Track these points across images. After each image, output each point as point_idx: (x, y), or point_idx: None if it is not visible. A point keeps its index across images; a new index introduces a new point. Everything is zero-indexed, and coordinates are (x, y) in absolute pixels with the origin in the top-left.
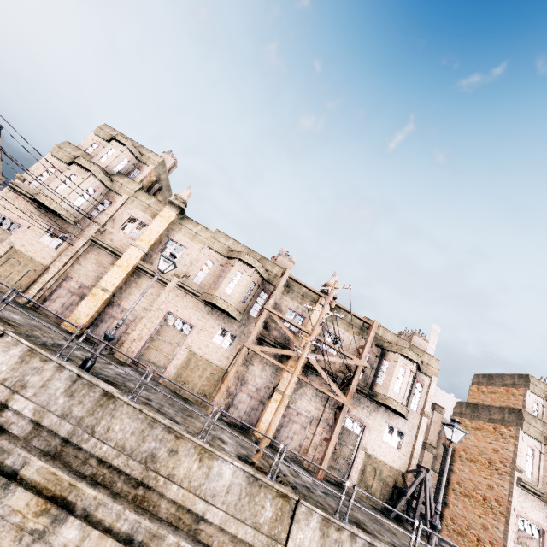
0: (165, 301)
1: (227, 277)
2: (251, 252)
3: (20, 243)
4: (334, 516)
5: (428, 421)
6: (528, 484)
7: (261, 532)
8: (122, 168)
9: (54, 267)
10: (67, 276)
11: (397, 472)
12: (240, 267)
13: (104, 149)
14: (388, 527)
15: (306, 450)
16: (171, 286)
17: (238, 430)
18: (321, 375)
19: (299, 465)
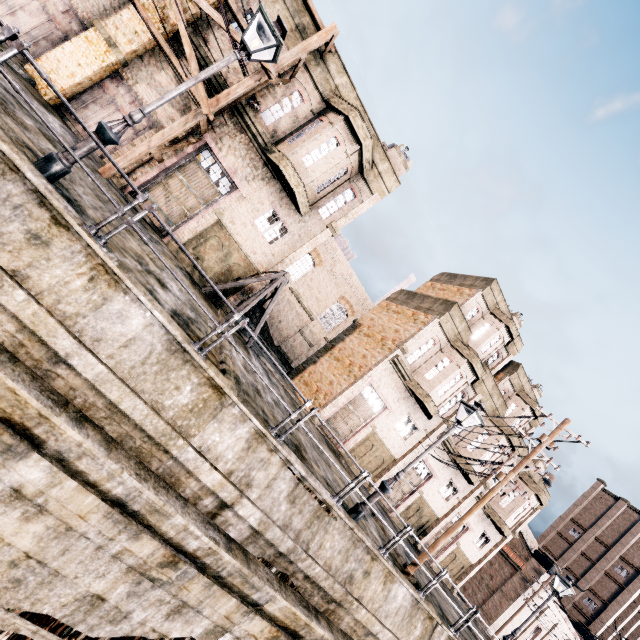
0: None
1: None
2: None
3: None
4: None
5: None
6: (402, 364)
7: None
8: None
9: None
10: None
11: (253, 268)
12: None
13: None
14: (139, 238)
15: None
16: None
17: None
18: (178, 26)
19: None
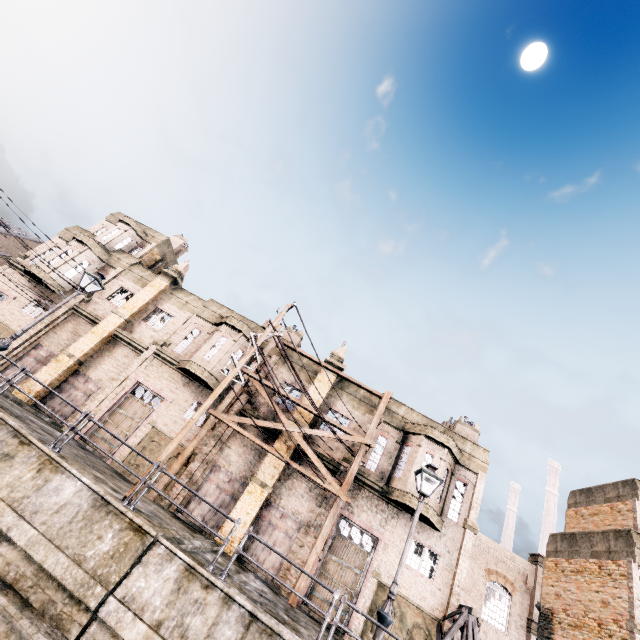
0: (137, 370)
1: (209, 342)
2: (246, 321)
3: (1, 312)
4: (205, 567)
5: (531, 584)
6: None
7: (83, 567)
8: (124, 246)
9: (26, 334)
10: (39, 344)
11: (430, 618)
12: (226, 331)
13: (109, 230)
14: None
15: (288, 571)
16: (147, 355)
17: (188, 526)
18: (307, 454)
19: (269, 586)
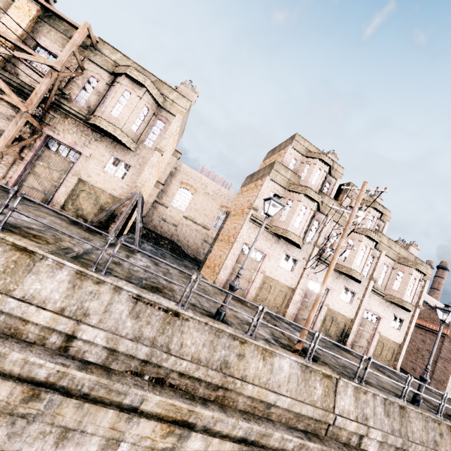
0: None
1: None
2: None
3: None
4: None
5: None
6: (258, 218)
7: None
8: None
9: None
10: None
11: (119, 200)
12: None
13: None
14: None
15: None
16: None
17: None
18: None
19: None
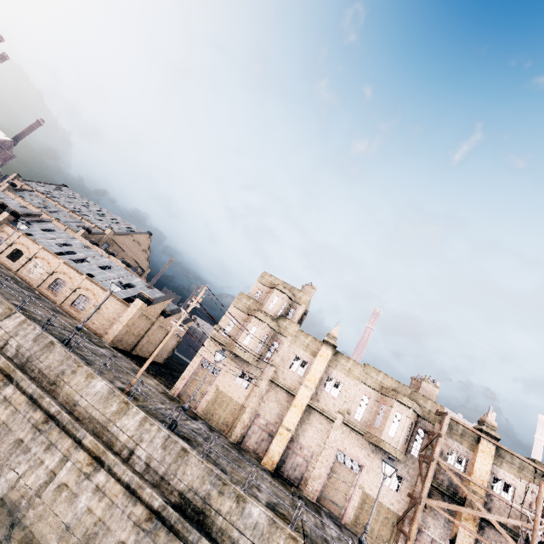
0: (334, 438)
1: (388, 418)
2: (401, 386)
3: (222, 385)
4: None
5: None
6: None
7: None
8: (282, 311)
9: (248, 407)
10: (256, 413)
11: None
12: (398, 407)
13: (270, 298)
14: None
15: None
16: (337, 424)
17: None
18: (508, 541)
19: None
